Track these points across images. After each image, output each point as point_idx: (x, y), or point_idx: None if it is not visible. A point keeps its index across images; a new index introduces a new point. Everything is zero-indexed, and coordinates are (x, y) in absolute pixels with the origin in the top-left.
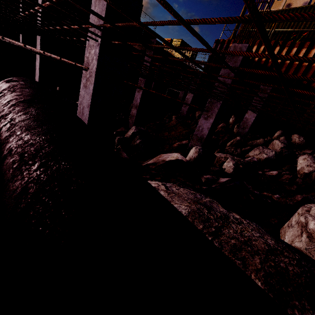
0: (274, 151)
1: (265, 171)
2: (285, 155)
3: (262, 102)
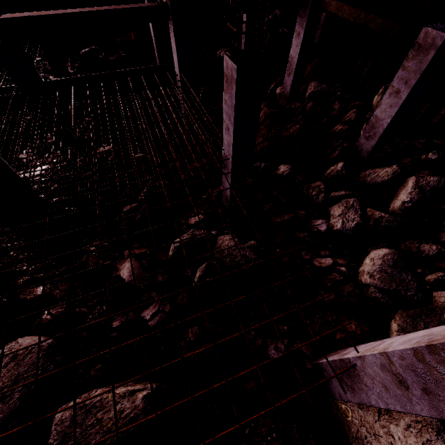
0: (357, 220)
1: (319, 254)
2: (384, 227)
3: (411, 83)
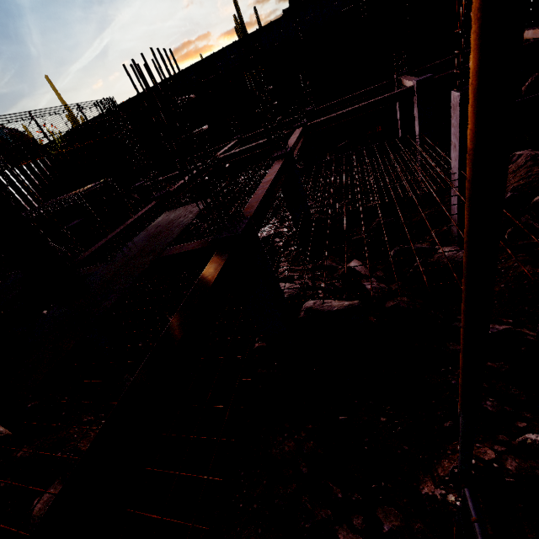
0: None
1: None
2: None
3: None
